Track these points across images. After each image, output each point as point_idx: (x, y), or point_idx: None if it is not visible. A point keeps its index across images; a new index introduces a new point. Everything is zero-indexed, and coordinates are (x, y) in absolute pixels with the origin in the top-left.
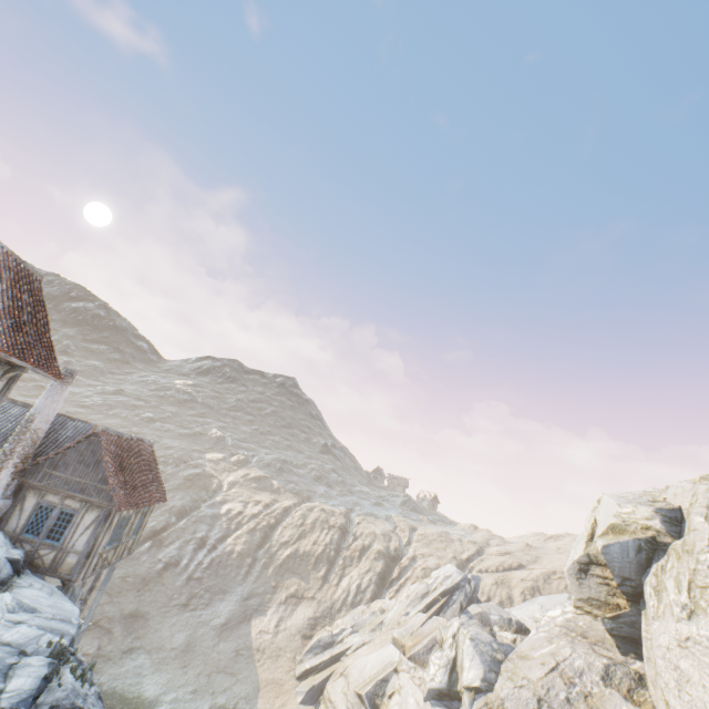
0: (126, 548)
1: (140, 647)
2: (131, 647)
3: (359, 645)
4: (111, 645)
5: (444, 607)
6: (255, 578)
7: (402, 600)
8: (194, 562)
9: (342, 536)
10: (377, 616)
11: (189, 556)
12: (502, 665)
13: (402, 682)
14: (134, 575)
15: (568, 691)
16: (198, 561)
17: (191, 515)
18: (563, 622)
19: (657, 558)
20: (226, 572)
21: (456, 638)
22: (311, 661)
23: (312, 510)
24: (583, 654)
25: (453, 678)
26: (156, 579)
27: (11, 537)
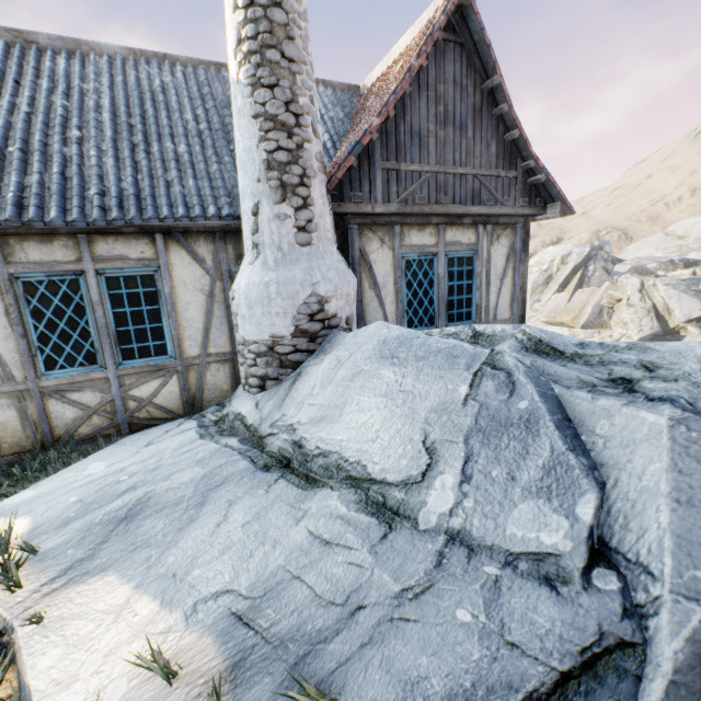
0: None
1: None
2: None
3: None
4: None
5: (584, 280)
6: None
7: None
8: None
9: None
10: None
11: None
12: None
13: None
14: None
15: None
16: None
17: None
18: None
19: None
20: None
21: (645, 292)
22: None
23: None
24: None
25: (662, 321)
26: None
27: None
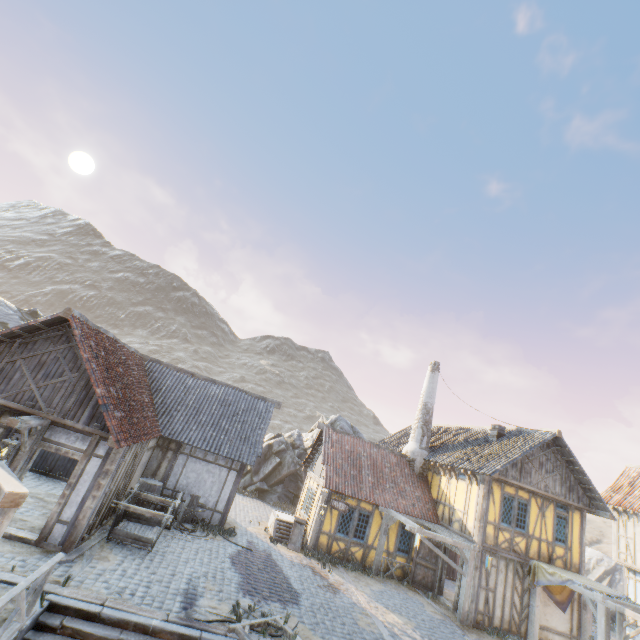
0: None
1: None
2: None
3: None
4: None
5: (612, 583)
6: None
7: None
8: None
9: None
10: None
11: None
12: None
13: None
14: None
15: None
16: None
17: None
18: None
19: None
20: None
21: None
22: None
23: None
24: None
25: None
26: None
27: None
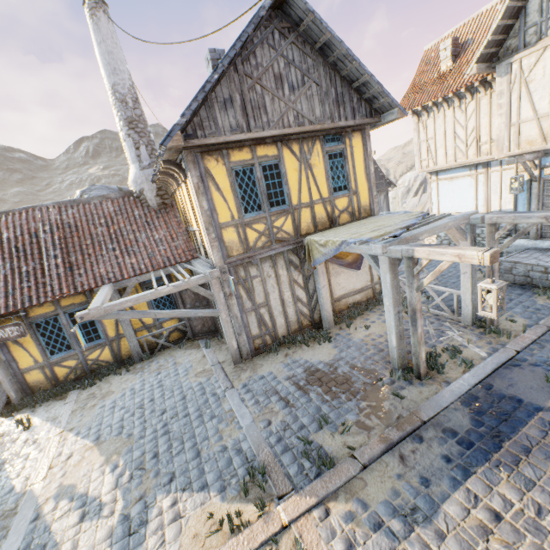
0: None
1: None
2: None
3: None
4: None
5: (426, 189)
6: None
7: (393, 202)
8: None
9: None
10: None
11: None
12: None
13: None
14: None
15: None
16: None
17: None
18: None
19: None
20: None
21: None
22: None
23: None
24: None
25: None
26: None
27: None
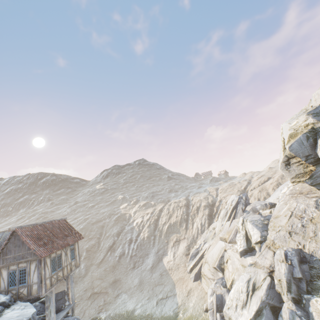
0: (73, 266)
1: (121, 292)
2: (117, 294)
3: (208, 247)
4: (109, 297)
5: (236, 214)
6: (157, 243)
7: (219, 220)
8: (130, 250)
9: (187, 208)
10: (212, 232)
11: (127, 248)
12: (268, 225)
13: (229, 254)
14: (108, 267)
15: (301, 222)
16: (132, 248)
17: (122, 233)
18: (289, 192)
19: (318, 137)
20: (145, 247)
21: (243, 225)
22: (192, 263)
23: (171, 204)
24: (302, 202)
25: (248, 242)
26: (118, 264)
27: (5, 292)
